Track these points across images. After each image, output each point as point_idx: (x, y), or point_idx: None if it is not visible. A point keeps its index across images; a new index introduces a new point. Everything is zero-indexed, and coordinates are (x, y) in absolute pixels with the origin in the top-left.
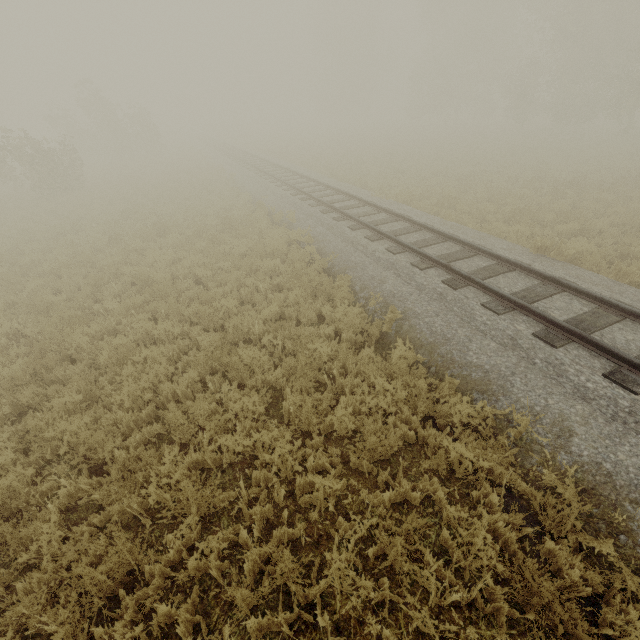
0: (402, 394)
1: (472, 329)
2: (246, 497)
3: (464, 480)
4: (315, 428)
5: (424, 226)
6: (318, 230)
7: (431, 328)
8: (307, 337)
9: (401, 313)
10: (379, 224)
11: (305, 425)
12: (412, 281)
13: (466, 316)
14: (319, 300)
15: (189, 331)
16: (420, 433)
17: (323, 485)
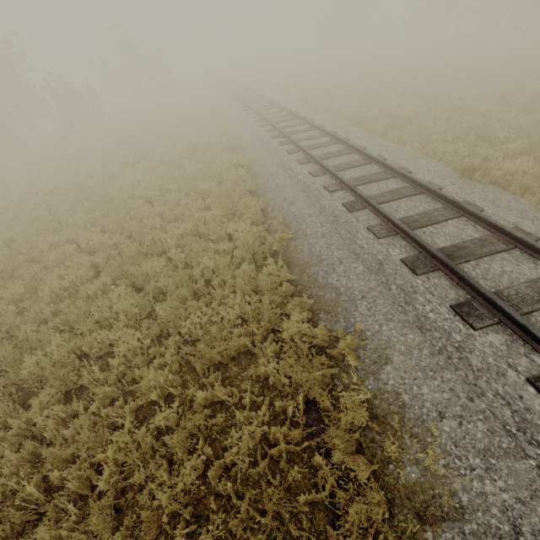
0: (248, 308)
1: (349, 252)
2: (103, 379)
3: (280, 390)
4: (170, 331)
5: (355, 148)
6: (261, 154)
7: (311, 249)
8: (201, 252)
9: (293, 234)
10: (316, 147)
11: (170, 327)
12: (317, 203)
13: (349, 239)
14: (233, 219)
15: (123, 243)
16: (257, 344)
17: (155, 378)
